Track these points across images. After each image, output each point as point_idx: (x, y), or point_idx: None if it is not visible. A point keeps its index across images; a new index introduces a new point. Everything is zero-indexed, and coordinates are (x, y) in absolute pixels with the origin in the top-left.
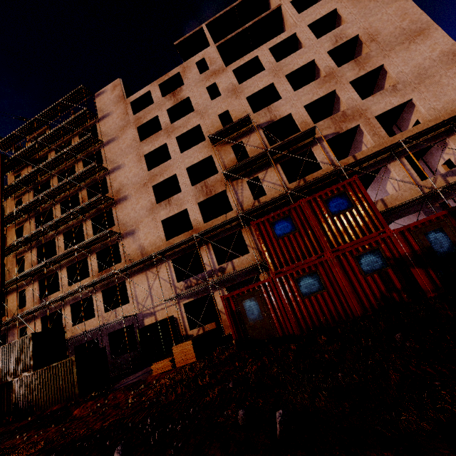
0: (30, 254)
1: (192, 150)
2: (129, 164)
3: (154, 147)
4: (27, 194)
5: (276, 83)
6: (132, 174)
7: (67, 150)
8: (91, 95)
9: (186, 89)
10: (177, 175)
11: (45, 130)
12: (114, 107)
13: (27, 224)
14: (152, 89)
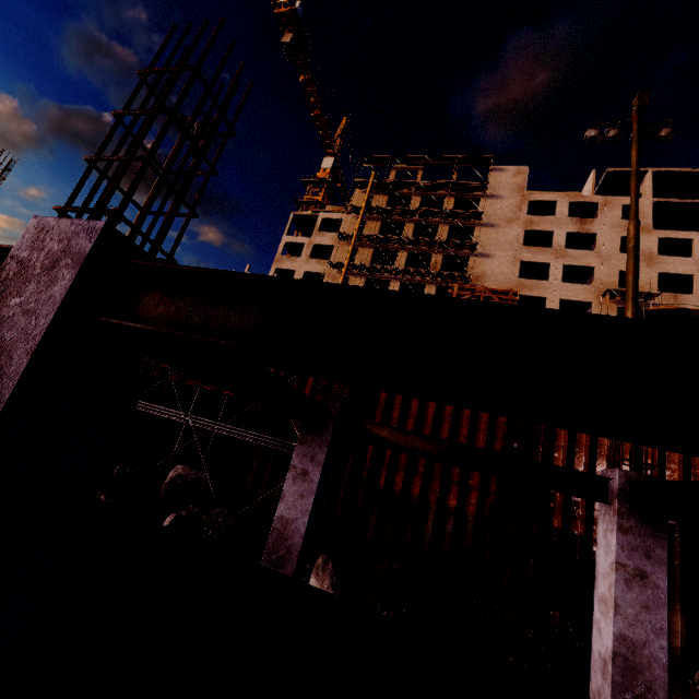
0: (357, 281)
1: (575, 287)
2: (500, 260)
3: (536, 259)
4: (373, 221)
5: (696, 277)
6: (500, 271)
7: (447, 211)
8: (488, 166)
9: (598, 224)
10: (547, 299)
11: (418, 170)
12: (508, 193)
13: (363, 250)
14: (560, 201)
